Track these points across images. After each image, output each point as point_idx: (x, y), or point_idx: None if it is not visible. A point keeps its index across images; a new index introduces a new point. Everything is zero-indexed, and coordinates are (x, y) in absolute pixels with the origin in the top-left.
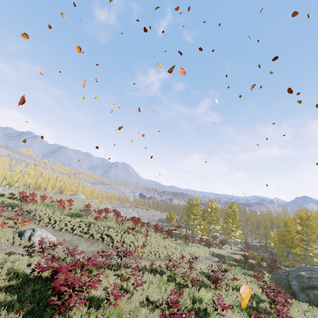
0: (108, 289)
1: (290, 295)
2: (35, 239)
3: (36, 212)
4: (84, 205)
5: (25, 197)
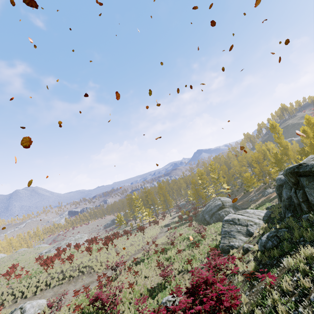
0: (123, 288)
1: (206, 224)
2: (30, 312)
3: None
4: (27, 261)
5: None
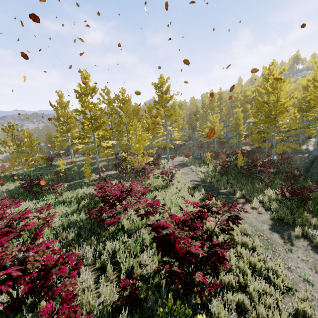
0: None
1: None
2: None
3: None
4: None
5: None
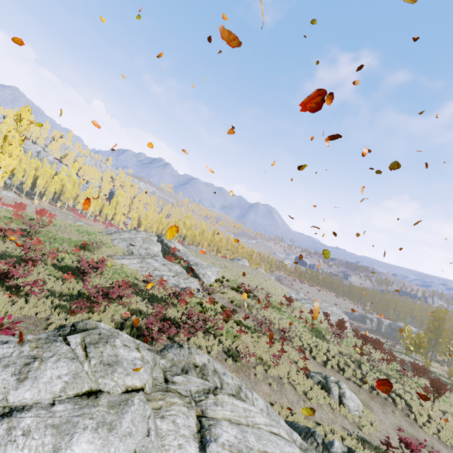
0: None
1: None
2: (349, 404)
3: (278, 324)
4: None
5: (248, 290)
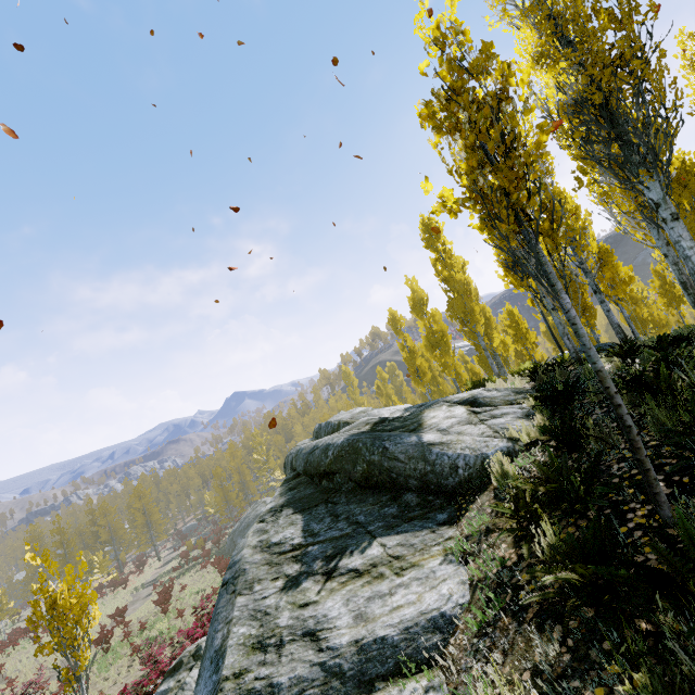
0: None
1: None
2: None
3: None
4: None
5: None
